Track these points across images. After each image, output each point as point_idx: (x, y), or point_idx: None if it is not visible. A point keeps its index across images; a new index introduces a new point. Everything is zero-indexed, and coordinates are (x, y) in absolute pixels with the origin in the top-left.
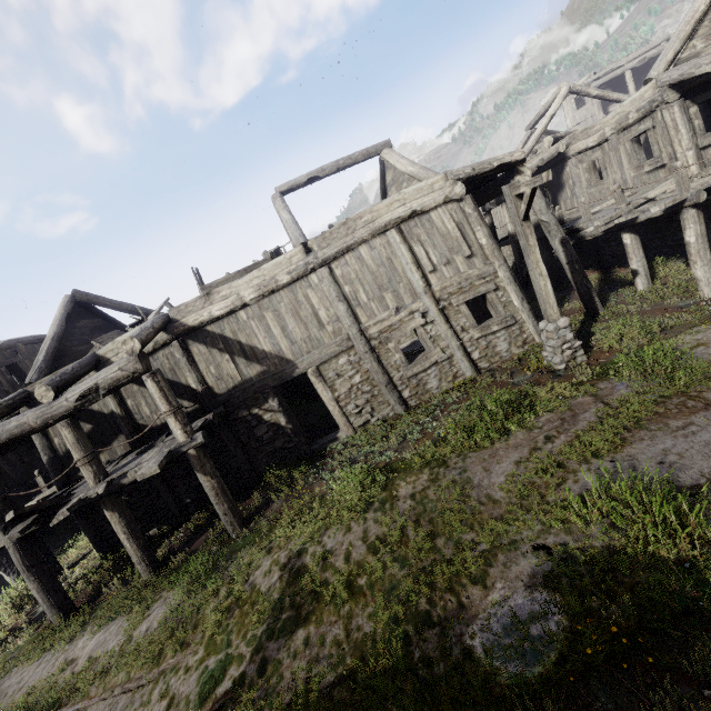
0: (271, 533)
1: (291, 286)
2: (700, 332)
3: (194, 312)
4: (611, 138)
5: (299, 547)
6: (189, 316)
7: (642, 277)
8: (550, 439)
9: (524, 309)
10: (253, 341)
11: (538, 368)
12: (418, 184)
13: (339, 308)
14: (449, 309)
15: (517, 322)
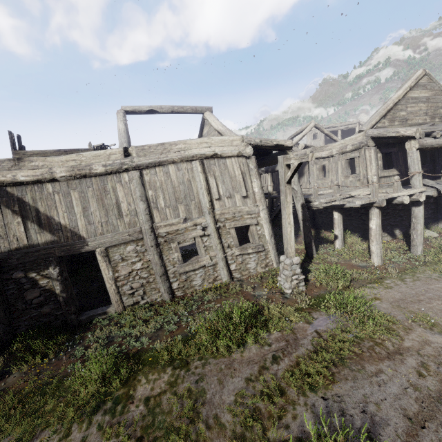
0: None
1: (103, 176)
2: (376, 289)
3: None
4: (335, 155)
5: None
6: None
7: (339, 240)
8: (277, 360)
9: (271, 242)
10: (52, 212)
11: (273, 287)
12: (223, 137)
13: (139, 205)
14: (223, 229)
15: (265, 250)
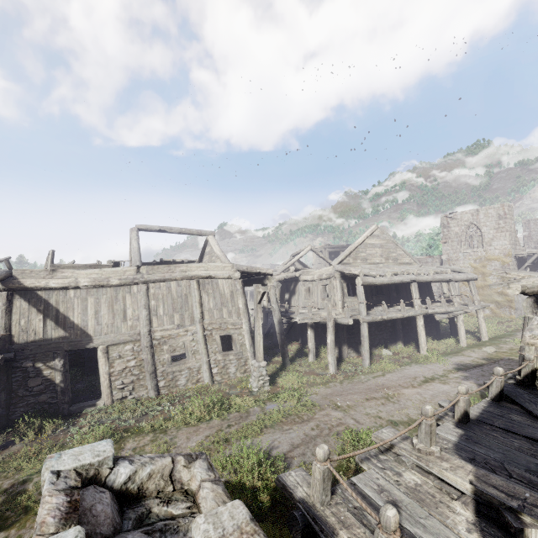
0: (2, 466)
1: (117, 287)
2: (318, 388)
3: (35, 278)
4: (316, 280)
5: (26, 477)
6: (29, 279)
7: (312, 353)
8: (230, 426)
9: (251, 351)
10: (69, 313)
11: (245, 387)
12: (217, 263)
13: (142, 312)
14: (210, 336)
15: (245, 357)
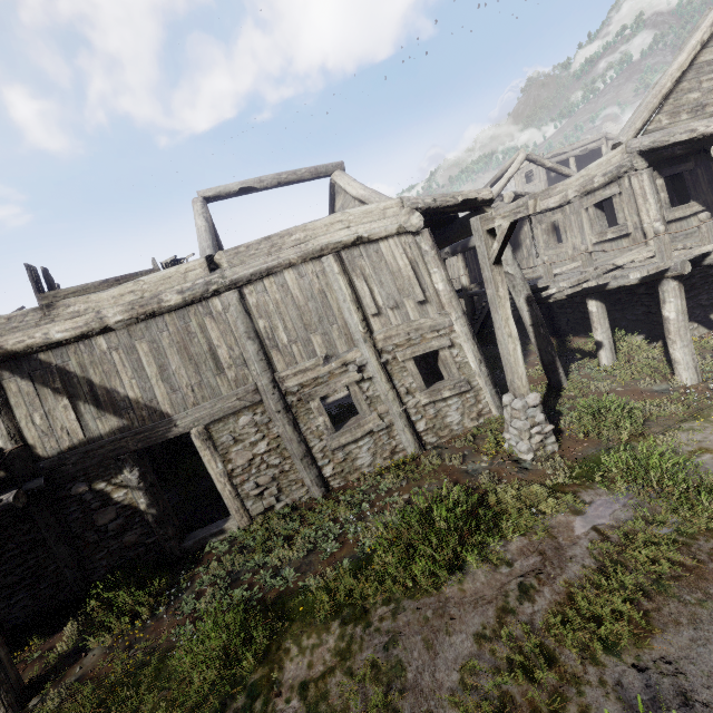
0: None
1: (182, 310)
2: (698, 431)
3: (21, 330)
4: (574, 201)
5: None
6: (10, 334)
7: (607, 350)
8: (528, 593)
9: (482, 373)
10: (113, 382)
11: (497, 452)
12: (367, 206)
13: (247, 347)
14: (393, 364)
15: (472, 389)
